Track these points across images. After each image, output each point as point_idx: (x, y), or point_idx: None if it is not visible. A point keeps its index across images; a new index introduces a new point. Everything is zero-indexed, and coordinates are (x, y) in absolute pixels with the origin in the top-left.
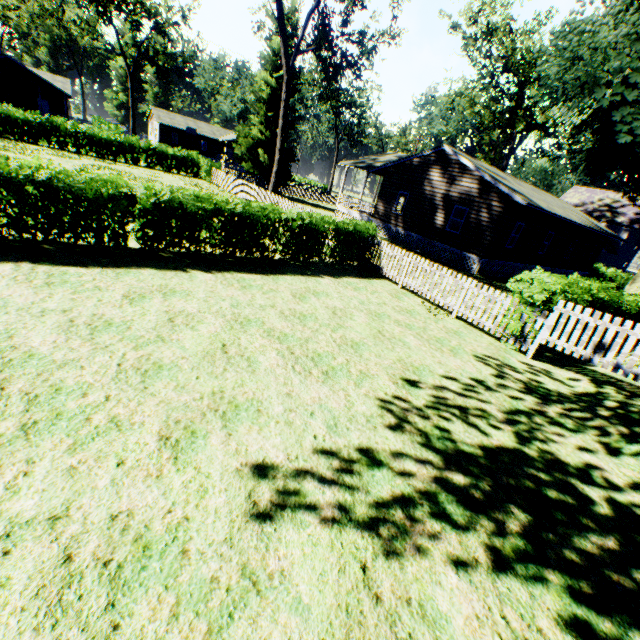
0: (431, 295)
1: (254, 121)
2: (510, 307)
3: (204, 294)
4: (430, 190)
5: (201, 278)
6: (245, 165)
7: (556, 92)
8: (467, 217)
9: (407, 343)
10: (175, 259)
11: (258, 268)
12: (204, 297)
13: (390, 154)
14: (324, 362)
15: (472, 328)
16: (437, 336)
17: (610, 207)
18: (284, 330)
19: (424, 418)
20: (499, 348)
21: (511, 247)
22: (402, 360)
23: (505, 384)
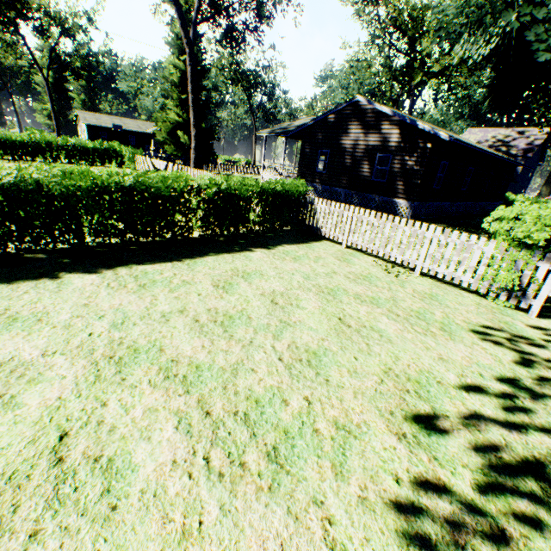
0: (384, 251)
1: (169, 105)
2: (495, 254)
3: (69, 313)
4: (350, 143)
5: (77, 284)
6: (168, 149)
7: (454, 32)
8: (392, 164)
9: (383, 332)
10: (47, 260)
11: (170, 253)
12: (67, 319)
13: (304, 118)
14: (268, 420)
15: (444, 285)
16: (414, 308)
17: (503, 142)
18: (196, 357)
19: (497, 541)
20: (491, 309)
21: (438, 187)
22: (390, 370)
23: (545, 376)
